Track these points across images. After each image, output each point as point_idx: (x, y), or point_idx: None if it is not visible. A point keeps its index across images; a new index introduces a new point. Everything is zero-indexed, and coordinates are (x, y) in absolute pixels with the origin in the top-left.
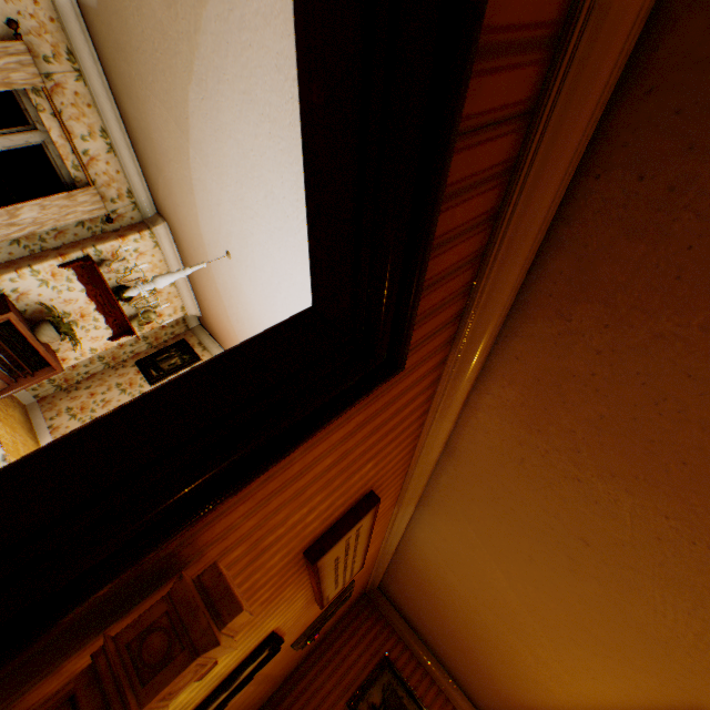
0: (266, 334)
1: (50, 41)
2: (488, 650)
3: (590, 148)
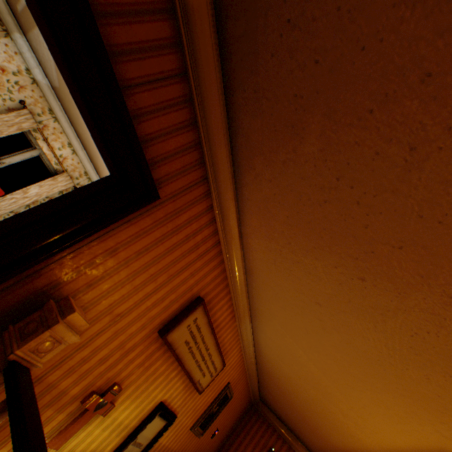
0: (85, 186)
1: (40, 107)
2: (323, 422)
3: (226, 84)
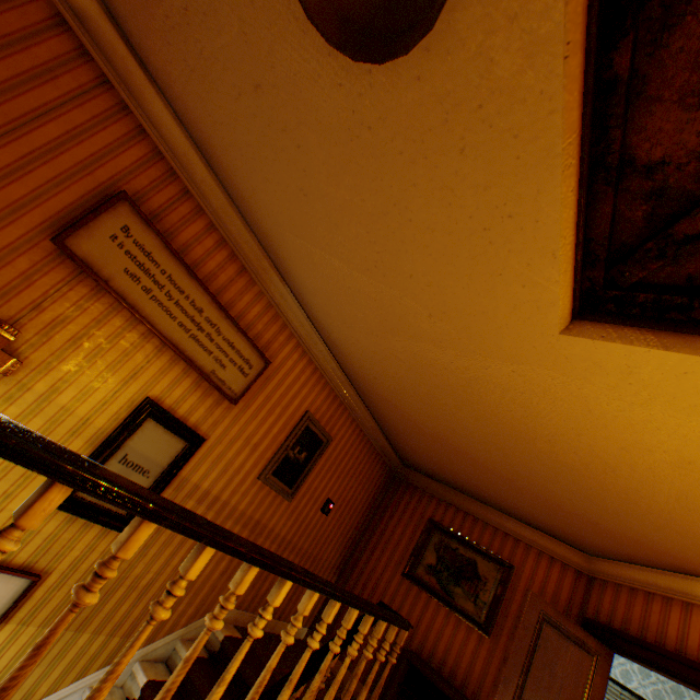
0: None
1: None
2: (446, 406)
3: None
